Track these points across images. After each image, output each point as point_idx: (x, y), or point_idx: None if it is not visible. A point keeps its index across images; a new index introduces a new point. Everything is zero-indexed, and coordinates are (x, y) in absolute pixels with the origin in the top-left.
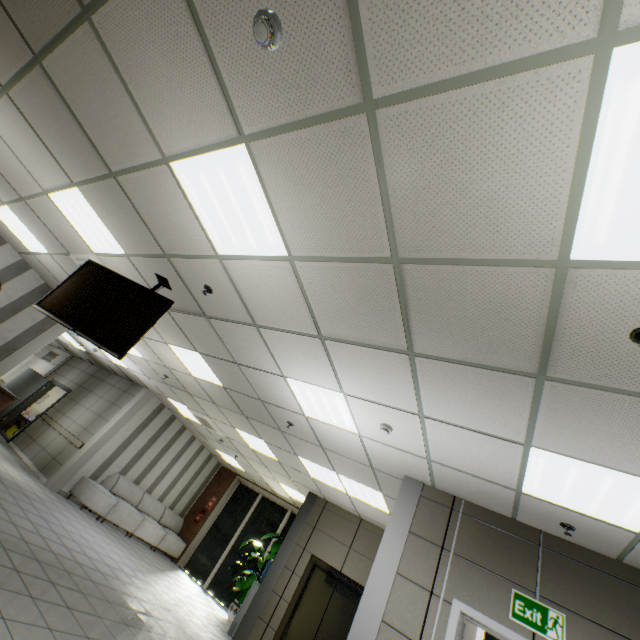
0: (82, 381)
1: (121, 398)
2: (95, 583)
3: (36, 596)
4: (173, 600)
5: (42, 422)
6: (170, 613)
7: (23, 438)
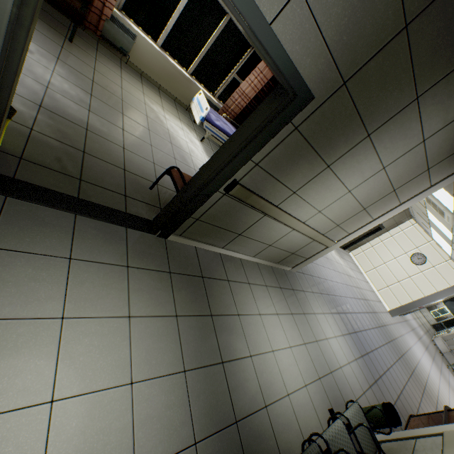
0: (355, 46)
1: (411, 184)
2: (379, 326)
3: (412, 368)
4: (332, 257)
5: (236, 204)
6: (350, 278)
7: (203, 232)
